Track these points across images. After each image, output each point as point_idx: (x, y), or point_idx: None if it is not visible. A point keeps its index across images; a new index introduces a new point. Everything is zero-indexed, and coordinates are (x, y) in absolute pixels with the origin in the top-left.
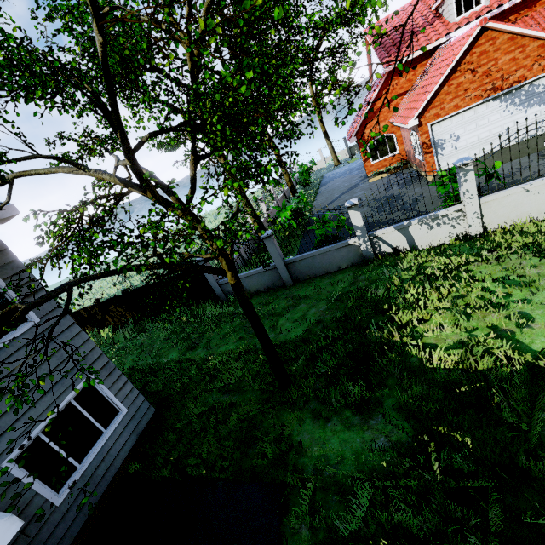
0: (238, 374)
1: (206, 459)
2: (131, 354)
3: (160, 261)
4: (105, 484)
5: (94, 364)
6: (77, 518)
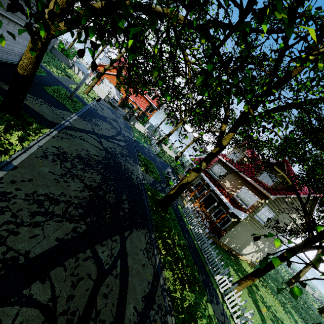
0: None
1: None
2: None
3: None
4: None
5: None
6: None
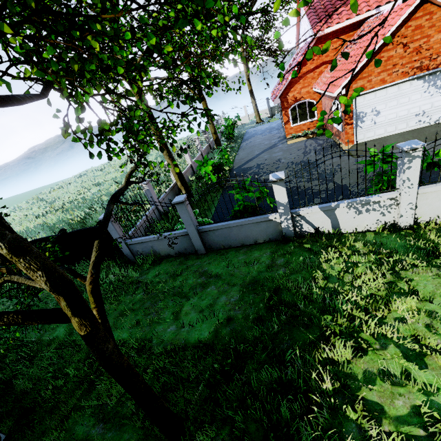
0: (121, 390)
1: None
2: None
3: None
4: None
5: None
6: None
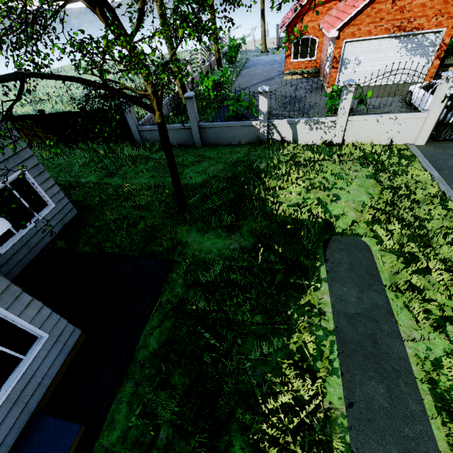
0: (147, 199)
1: (119, 245)
2: (49, 171)
3: (102, 82)
4: (37, 250)
5: (26, 161)
6: (17, 265)
